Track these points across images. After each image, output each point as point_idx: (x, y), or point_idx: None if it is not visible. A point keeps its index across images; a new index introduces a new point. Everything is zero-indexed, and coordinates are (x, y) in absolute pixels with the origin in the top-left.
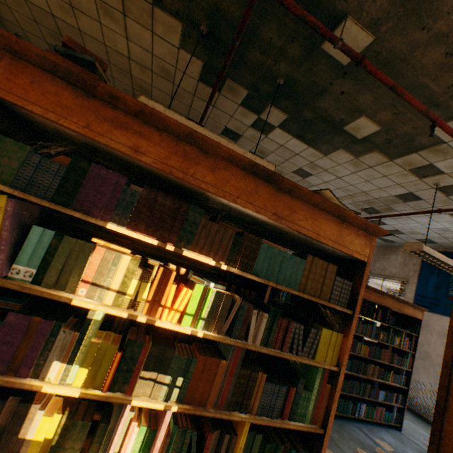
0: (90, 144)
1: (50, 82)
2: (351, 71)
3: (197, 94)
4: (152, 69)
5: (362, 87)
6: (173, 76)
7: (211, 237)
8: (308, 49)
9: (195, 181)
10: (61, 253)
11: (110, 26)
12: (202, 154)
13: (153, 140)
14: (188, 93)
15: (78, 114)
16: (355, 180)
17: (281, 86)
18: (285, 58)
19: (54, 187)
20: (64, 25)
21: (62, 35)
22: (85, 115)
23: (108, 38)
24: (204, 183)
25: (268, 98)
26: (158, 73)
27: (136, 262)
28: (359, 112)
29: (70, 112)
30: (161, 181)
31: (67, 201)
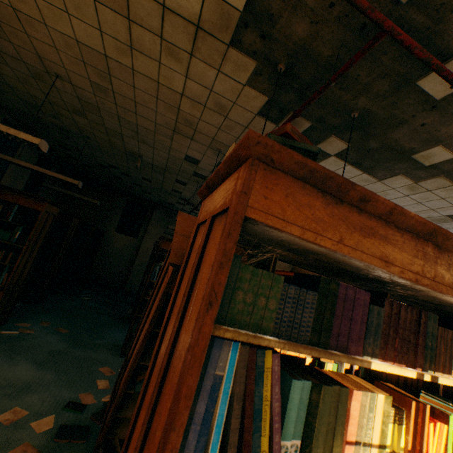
0: (314, 251)
1: (301, 191)
2: (442, 104)
3: (250, 126)
4: (206, 104)
5: (448, 119)
6: (227, 110)
7: (448, 348)
8: (398, 85)
9: (436, 285)
10: (323, 411)
11: (170, 65)
12: (437, 250)
13: (396, 243)
14: (240, 126)
15: (330, 226)
16: (406, 202)
17: (352, 119)
18: (368, 93)
19: (309, 323)
20: (115, 64)
21: (110, 74)
22: (336, 227)
23: (164, 76)
24: (443, 286)
25: (333, 129)
26: (211, 108)
27: (388, 400)
28: (436, 142)
29: (323, 225)
30: (358, 274)
31: (324, 340)
